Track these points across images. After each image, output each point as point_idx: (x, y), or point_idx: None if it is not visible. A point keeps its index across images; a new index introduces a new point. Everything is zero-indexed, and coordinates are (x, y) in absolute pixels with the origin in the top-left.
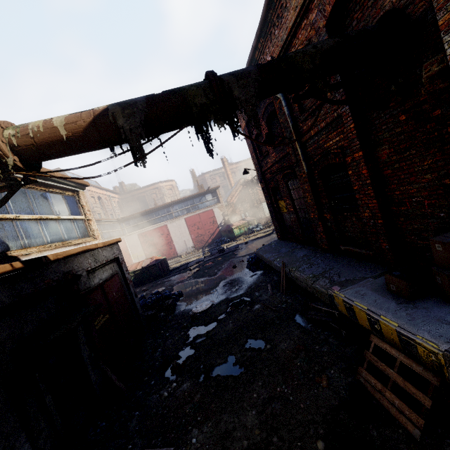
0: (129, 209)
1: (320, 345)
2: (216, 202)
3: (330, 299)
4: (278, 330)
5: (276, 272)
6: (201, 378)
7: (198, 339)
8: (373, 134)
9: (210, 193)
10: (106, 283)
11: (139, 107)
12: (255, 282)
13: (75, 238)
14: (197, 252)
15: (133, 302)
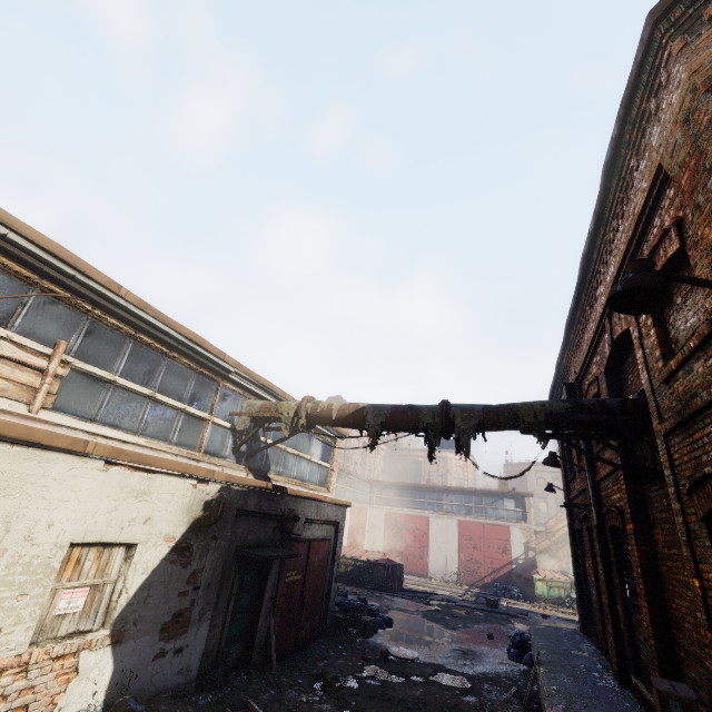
0: (394, 471)
1: None
2: (520, 518)
3: None
4: None
5: None
6: (344, 711)
7: (371, 679)
8: (649, 508)
9: (513, 498)
10: (315, 541)
11: (384, 412)
12: (499, 672)
13: (313, 482)
14: (458, 586)
15: (330, 585)
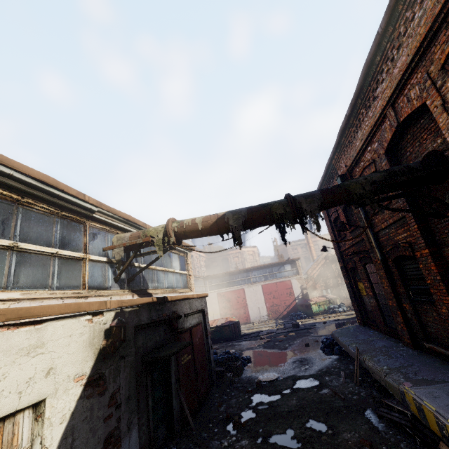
0: (212, 268)
1: (388, 446)
2: (295, 274)
3: (402, 396)
4: (344, 419)
5: (353, 361)
6: (259, 440)
7: (260, 405)
8: (437, 235)
9: (289, 263)
10: (193, 328)
11: (242, 214)
12: (327, 366)
13: (180, 287)
14: (270, 322)
15: (209, 353)
